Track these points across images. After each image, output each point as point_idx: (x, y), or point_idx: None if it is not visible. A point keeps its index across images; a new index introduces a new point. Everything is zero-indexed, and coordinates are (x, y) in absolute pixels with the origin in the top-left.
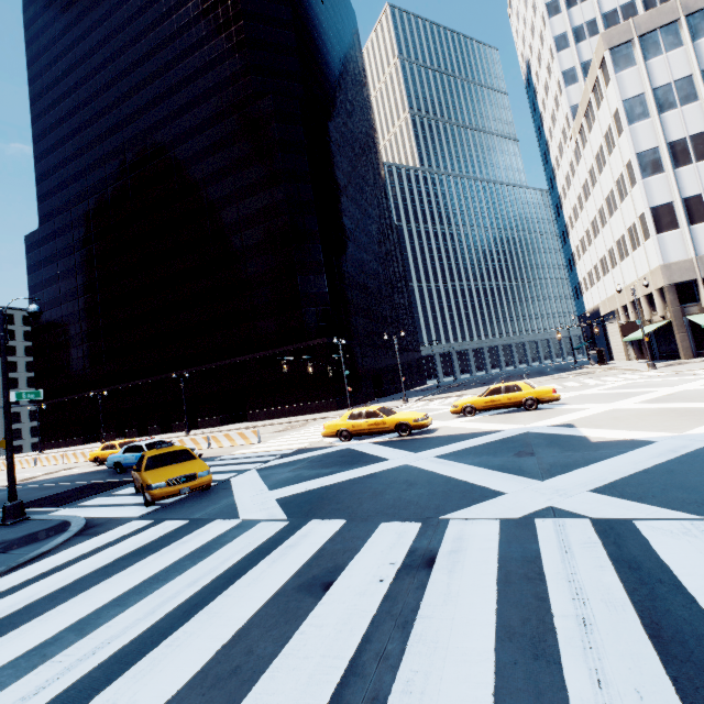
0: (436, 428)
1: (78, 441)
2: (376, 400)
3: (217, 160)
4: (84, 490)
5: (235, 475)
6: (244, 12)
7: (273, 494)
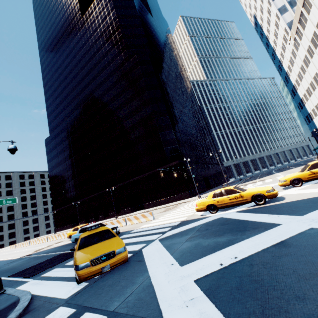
0: (280, 196)
1: (70, 226)
2: (208, 190)
3: (116, 89)
4: (53, 260)
5: (145, 246)
6: (120, 25)
7: (187, 272)
